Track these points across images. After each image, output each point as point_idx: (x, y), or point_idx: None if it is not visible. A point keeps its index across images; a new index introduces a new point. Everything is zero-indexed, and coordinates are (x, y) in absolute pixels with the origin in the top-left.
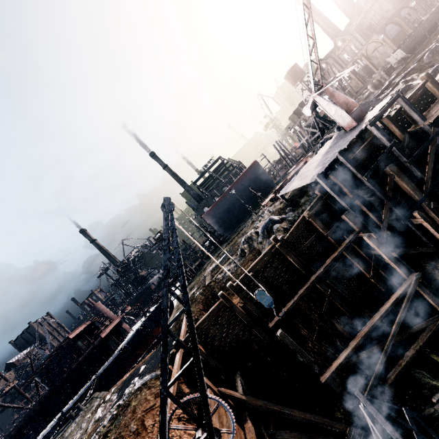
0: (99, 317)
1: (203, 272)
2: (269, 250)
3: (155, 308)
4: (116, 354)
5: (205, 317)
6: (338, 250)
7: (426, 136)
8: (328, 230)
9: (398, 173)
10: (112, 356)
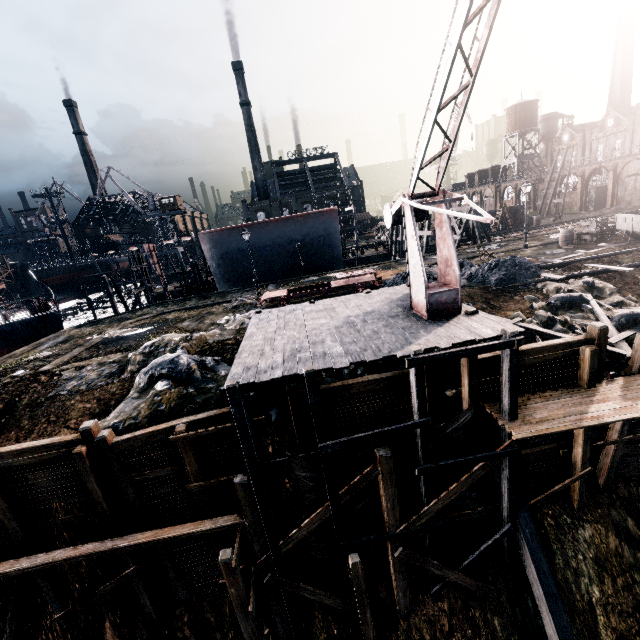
0: None
1: (114, 325)
2: (62, 444)
3: (19, 320)
4: None
5: None
6: (180, 530)
7: (499, 433)
8: (199, 480)
9: (388, 474)
10: None
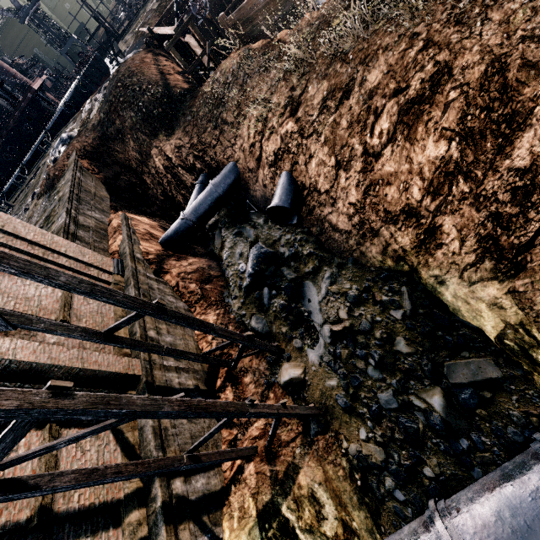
0: (10, 78)
1: (143, 15)
2: None
3: (88, 66)
4: (60, 111)
5: (170, 6)
6: None
7: None
8: None
9: None
10: (56, 112)
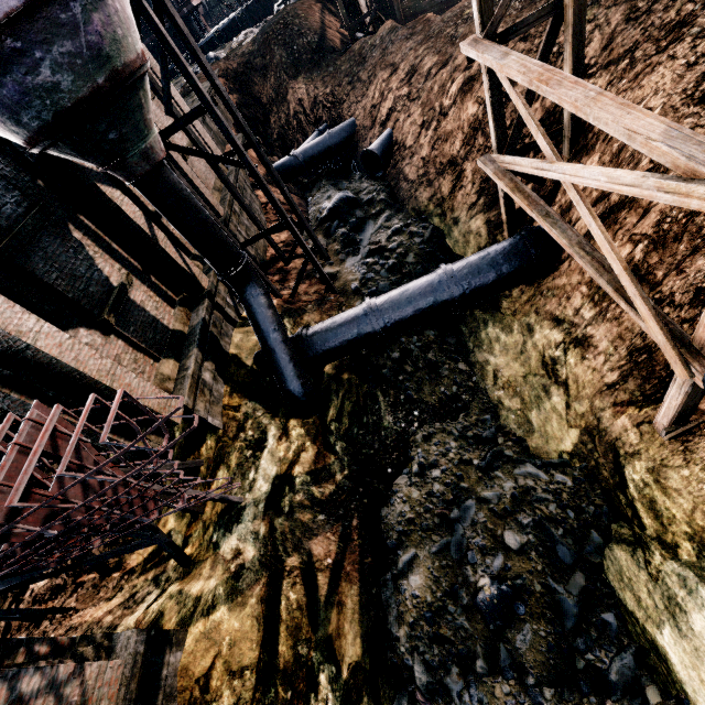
0: None
1: None
2: None
3: None
4: (209, 38)
5: None
6: None
7: None
8: None
9: None
10: (204, 38)
